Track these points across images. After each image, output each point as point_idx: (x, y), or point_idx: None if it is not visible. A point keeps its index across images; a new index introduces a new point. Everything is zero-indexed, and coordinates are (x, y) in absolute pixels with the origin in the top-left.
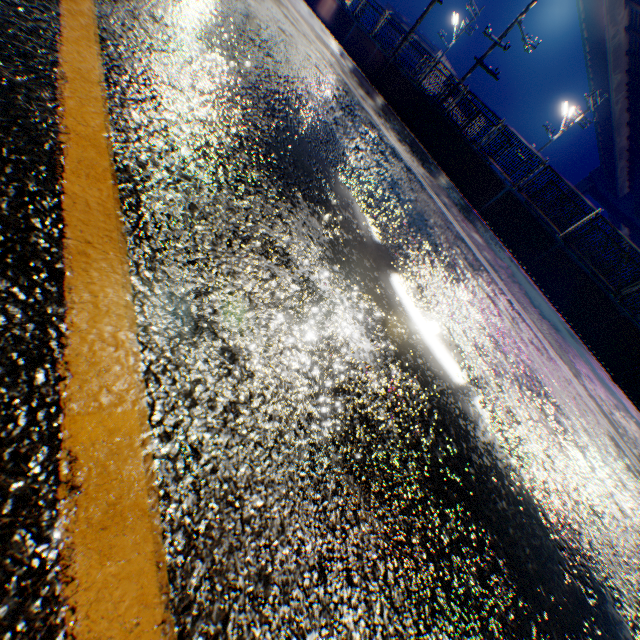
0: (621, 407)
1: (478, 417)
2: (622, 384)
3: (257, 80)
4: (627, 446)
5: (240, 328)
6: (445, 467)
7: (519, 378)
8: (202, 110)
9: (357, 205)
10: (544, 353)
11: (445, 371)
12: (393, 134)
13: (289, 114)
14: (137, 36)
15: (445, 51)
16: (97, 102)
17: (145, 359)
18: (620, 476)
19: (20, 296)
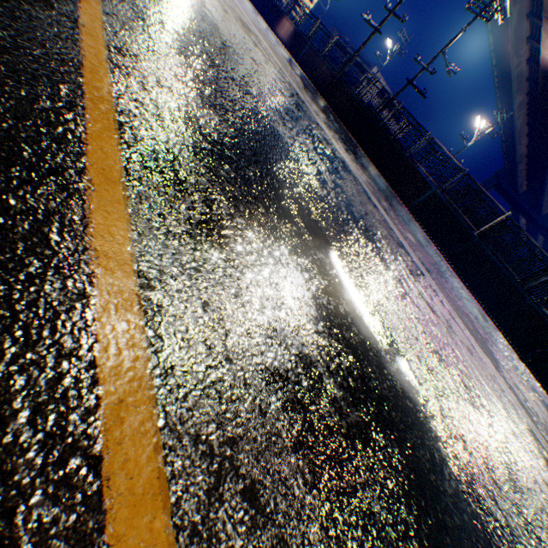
0: (530, 388)
1: (442, 462)
2: (527, 362)
3: (241, 124)
4: (541, 434)
5: (255, 451)
6: (429, 547)
7: (461, 393)
8: (203, 177)
9: (326, 240)
10: (473, 352)
11: (412, 416)
12: (341, 144)
13: (267, 154)
14: (147, 109)
15: (380, 68)
16: (119, 204)
17: (180, 547)
18: (544, 476)
19: (61, 518)
